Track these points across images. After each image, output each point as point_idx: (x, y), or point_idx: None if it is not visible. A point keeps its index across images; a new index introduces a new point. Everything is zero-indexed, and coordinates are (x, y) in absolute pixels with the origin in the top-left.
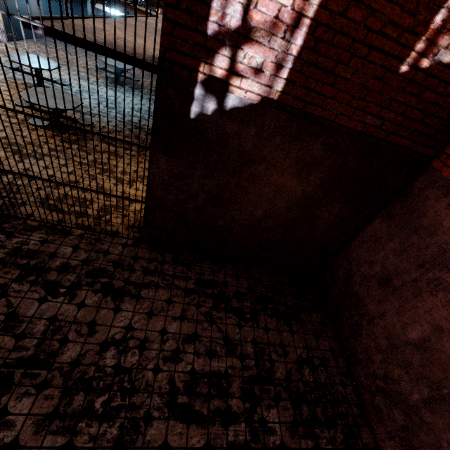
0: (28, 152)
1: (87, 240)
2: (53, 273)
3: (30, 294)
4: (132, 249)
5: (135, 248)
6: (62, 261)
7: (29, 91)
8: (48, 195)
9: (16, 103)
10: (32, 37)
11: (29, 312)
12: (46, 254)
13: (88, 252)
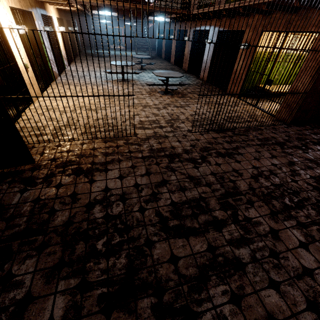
0: (180, 105)
1: (271, 129)
2: (288, 143)
3: (297, 152)
4: (291, 128)
5: (291, 127)
6: (280, 138)
7: (155, 73)
8: (223, 118)
9: (149, 83)
10: (71, 61)
11: (310, 157)
12: (271, 138)
13: (281, 133)
